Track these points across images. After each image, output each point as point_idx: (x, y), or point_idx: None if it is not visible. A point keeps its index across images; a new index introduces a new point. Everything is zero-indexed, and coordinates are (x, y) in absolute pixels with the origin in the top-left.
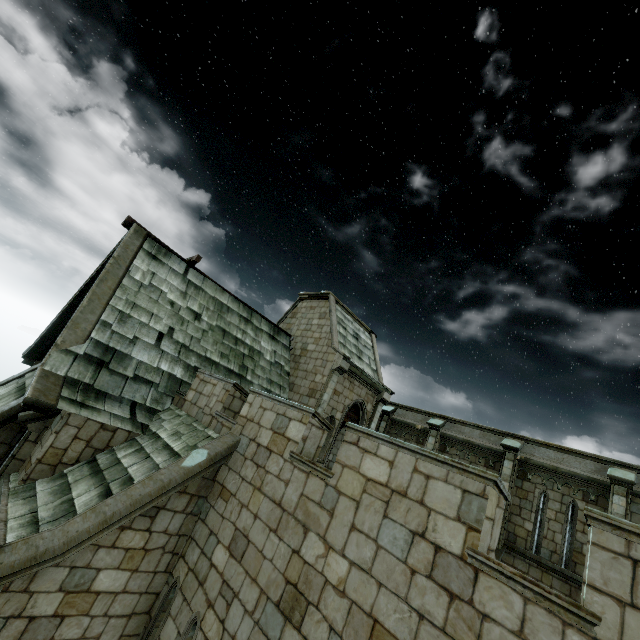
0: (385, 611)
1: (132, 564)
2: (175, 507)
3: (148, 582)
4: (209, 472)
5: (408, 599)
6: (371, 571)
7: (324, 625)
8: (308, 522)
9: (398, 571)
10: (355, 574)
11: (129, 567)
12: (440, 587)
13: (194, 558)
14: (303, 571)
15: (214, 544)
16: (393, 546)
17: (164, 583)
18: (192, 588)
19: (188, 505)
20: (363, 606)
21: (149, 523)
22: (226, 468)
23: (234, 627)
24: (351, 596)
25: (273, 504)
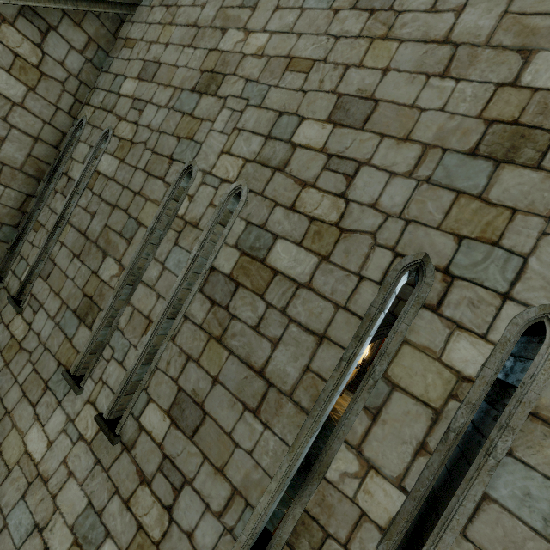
0: (303, 48)
1: (26, 79)
2: (70, 40)
3: (50, 114)
4: (108, 21)
5: (328, 31)
6: (293, 30)
7: (240, 81)
8: (227, 24)
9: (321, 18)
10: (275, 38)
11: (23, 80)
12: (362, 11)
13: (100, 99)
14: (220, 58)
15: (121, 81)
16: (319, 3)
17: (69, 126)
18: (101, 117)
19: (86, 49)
20: (281, 54)
21: (39, 38)
22: (129, 24)
23: (148, 120)
24: (270, 54)
25: (187, 28)
